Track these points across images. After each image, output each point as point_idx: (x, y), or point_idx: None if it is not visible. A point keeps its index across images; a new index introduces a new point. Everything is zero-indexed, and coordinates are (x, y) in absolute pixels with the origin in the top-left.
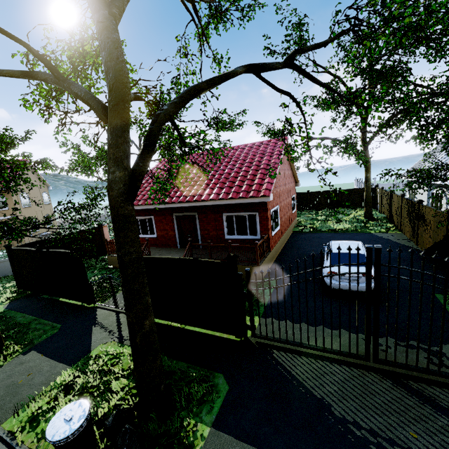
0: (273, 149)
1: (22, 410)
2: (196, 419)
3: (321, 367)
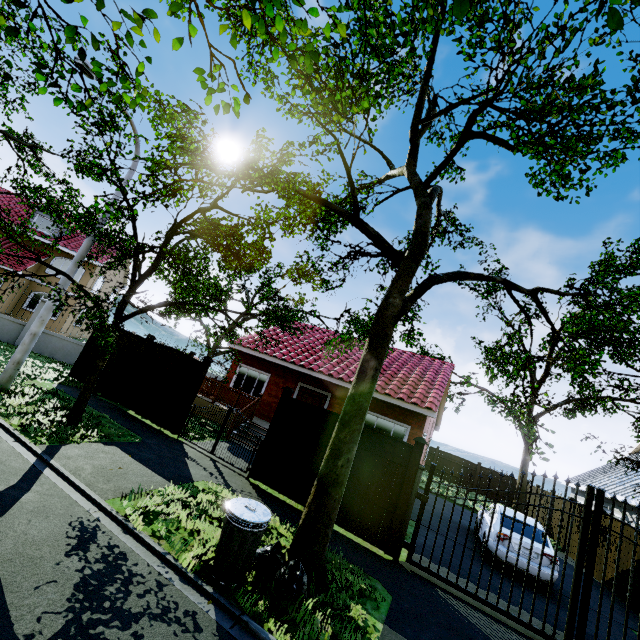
0: (438, 368)
1: (129, 497)
2: (361, 608)
3: (506, 632)
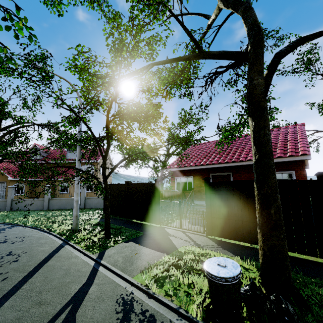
0: (294, 130)
1: (145, 271)
2: None
3: None
